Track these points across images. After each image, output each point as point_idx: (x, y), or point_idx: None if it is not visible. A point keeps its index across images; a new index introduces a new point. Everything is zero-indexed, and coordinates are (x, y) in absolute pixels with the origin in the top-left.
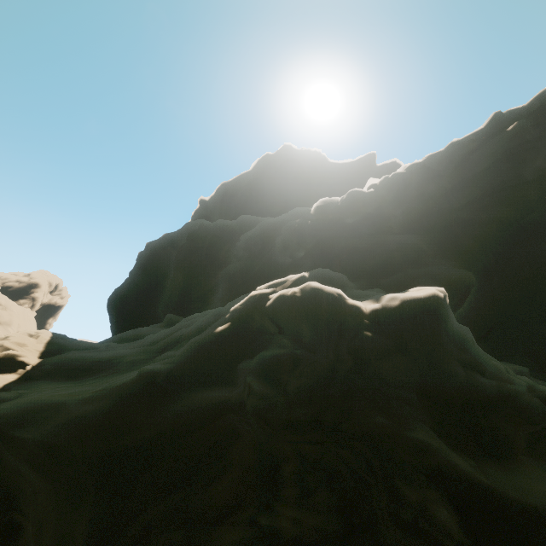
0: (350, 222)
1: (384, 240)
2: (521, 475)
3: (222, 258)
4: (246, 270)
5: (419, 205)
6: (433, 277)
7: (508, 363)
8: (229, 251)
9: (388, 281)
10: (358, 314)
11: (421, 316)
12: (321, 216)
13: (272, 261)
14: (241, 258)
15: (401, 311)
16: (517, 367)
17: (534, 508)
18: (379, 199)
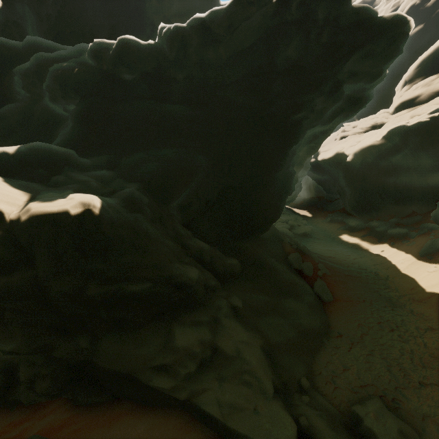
0: (129, 78)
1: (149, 109)
2: (128, 344)
3: (3, 94)
4: (23, 116)
5: (199, 72)
6: (162, 163)
7: (199, 240)
8: (12, 85)
9: (127, 160)
10: (1, 221)
11: (45, 234)
12: (97, 63)
13: (50, 111)
14: (23, 99)
15: (28, 227)
16: (201, 245)
17: (115, 371)
18: (159, 56)
